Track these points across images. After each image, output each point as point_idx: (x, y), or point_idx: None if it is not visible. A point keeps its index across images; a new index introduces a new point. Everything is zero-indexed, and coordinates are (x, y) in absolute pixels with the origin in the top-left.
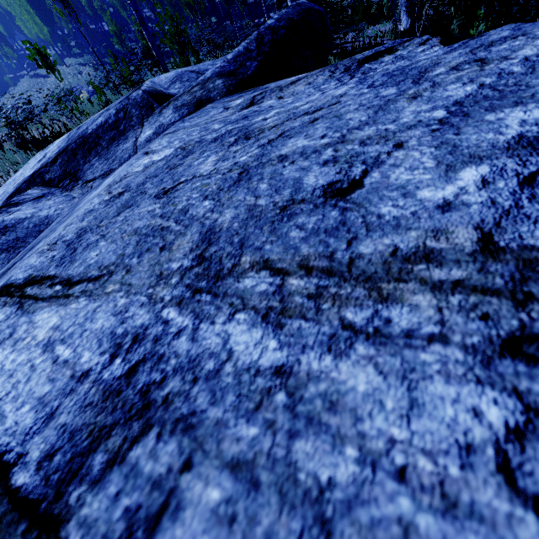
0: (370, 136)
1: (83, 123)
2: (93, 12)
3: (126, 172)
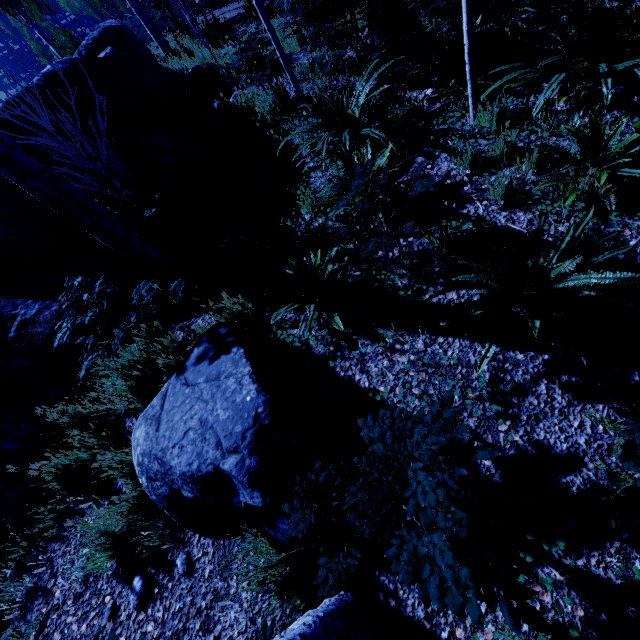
0: None
1: None
2: (12, 30)
3: None
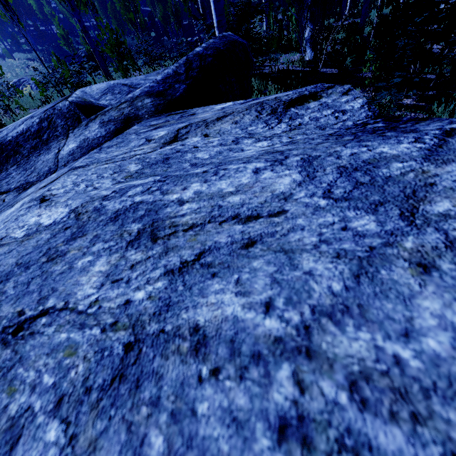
0: (367, 367)
1: (6, 127)
2: (44, 16)
3: (5, 232)
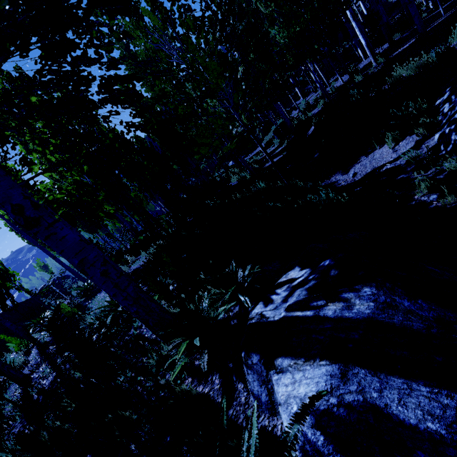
0: None
1: None
2: None
3: None
